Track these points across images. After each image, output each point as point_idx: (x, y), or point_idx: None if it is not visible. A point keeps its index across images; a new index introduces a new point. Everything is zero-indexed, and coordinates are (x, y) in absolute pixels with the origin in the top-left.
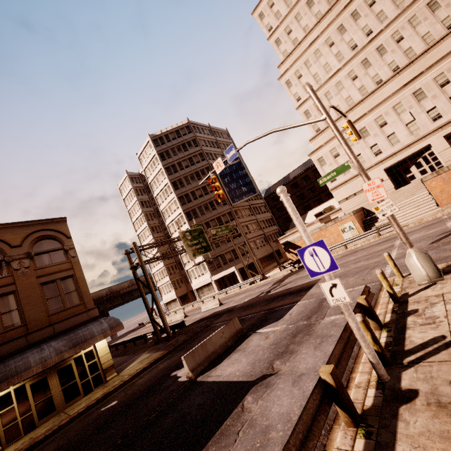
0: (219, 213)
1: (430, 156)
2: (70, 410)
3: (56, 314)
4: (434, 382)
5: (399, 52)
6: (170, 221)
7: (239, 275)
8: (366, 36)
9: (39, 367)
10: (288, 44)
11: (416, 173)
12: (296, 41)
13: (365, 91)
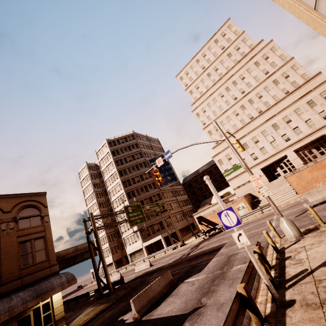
0: (151, 194)
1: (288, 162)
2: None
3: (26, 268)
4: (303, 294)
5: (261, 103)
6: (114, 199)
7: (164, 242)
8: (241, 93)
9: (6, 315)
10: (197, 93)
11: (280, 172)
12: (201, 92)
13: (244, 122)
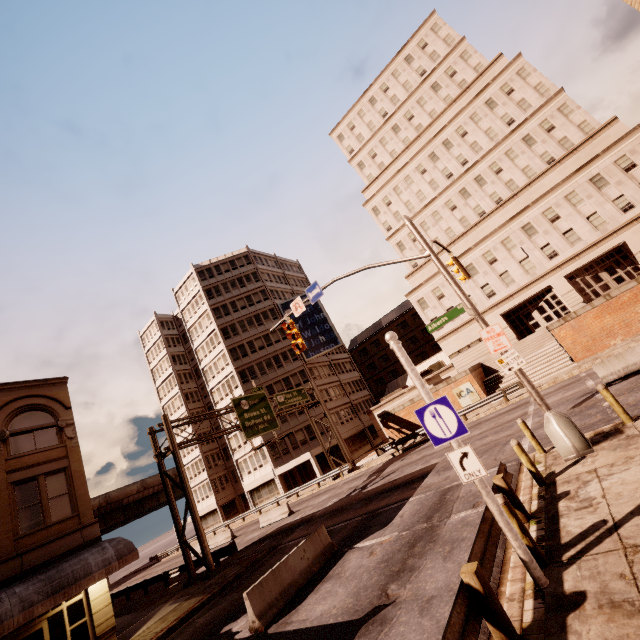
0: (287, 373)
1: (553, 300)
2: None
3: (30, 536)
4: (602, 578)
5: (499, 184)
6: (215, 384)
7: (317, 465)
8: (461, 165)
9: None
10: (373, 168)
11: (539, 319)
12: (382, 165)
13: (467, 223)
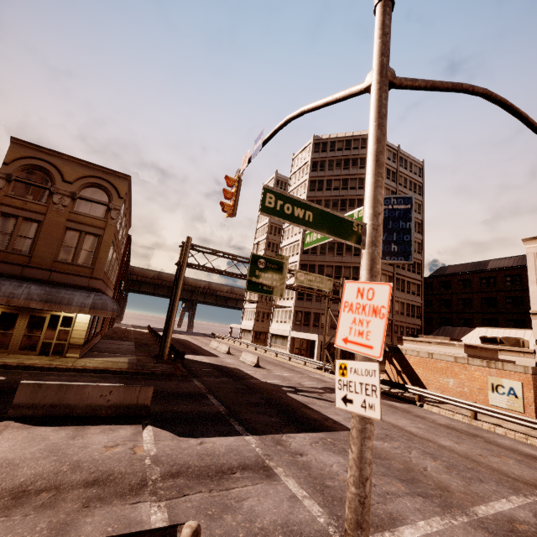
0: (342, 262)
1: None
2: (8, 357)
3: (62, 263)
4: None
5: None
6: (286, 244)
7: (319, 349)
8: None
9: (4, 300)
10: None
11: None
12: None
13: None
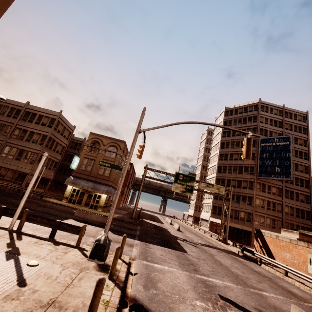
0: (242, 178)
1: None
2: (80, 207)
3: (99, 175)
4: None
5: None
6: (210, 167)
7: (223, 229)
8: None
9: (81, 187)
10: None
11: None
12: None
13: None
